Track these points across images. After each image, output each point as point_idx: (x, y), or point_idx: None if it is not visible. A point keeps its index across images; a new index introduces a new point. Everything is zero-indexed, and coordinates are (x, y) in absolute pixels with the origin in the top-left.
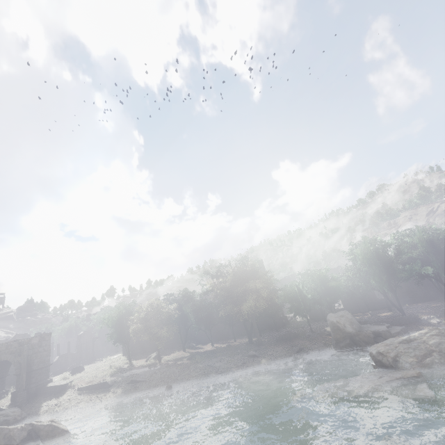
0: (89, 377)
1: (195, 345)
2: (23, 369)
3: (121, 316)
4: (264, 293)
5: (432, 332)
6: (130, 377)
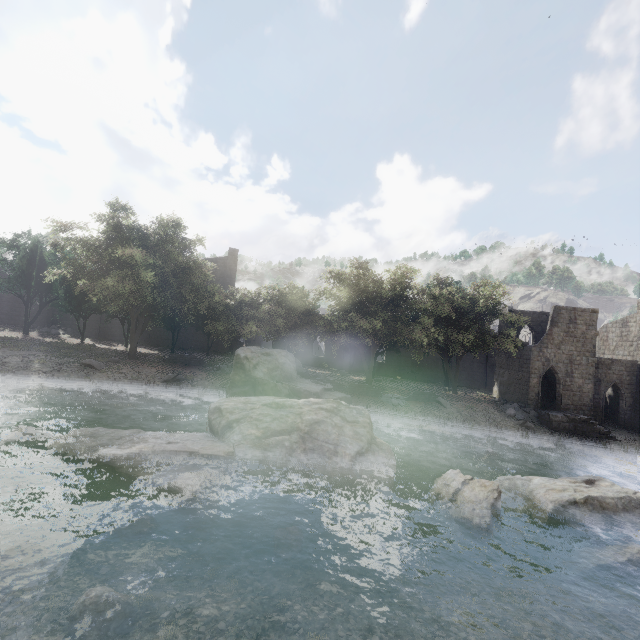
0: None
1: (62, 334)
2: None
3: None
4: (150, 277)
5: (327, 404)
6: None
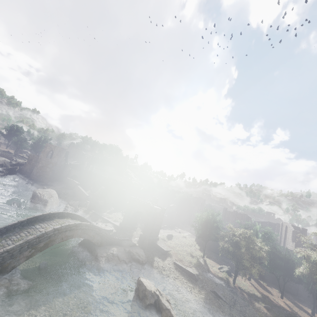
0: (179, 253)
1: (258, 278)
2: (150, 227)
3: (209, 221)
4: None
5: None
6: (210, 282)
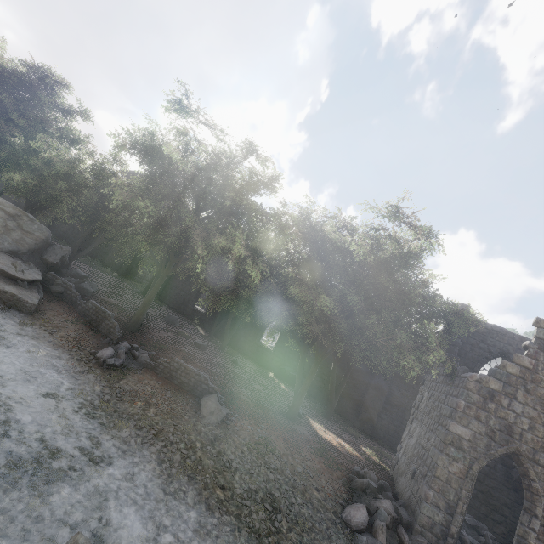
0: None
1: None
2: None
3: None
4: None
5: None
6: None
